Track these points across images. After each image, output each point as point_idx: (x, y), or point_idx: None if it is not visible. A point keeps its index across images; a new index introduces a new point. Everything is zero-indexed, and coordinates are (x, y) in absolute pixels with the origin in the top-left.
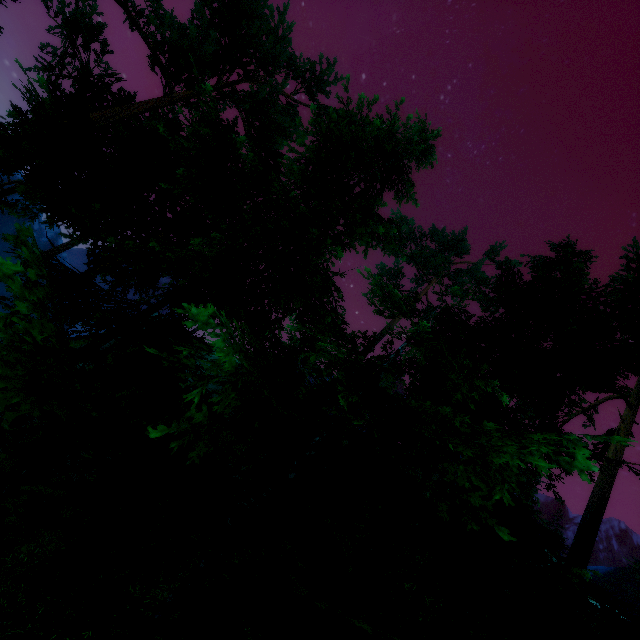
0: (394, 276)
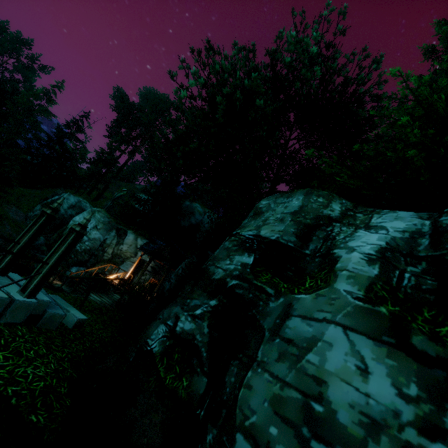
0: None
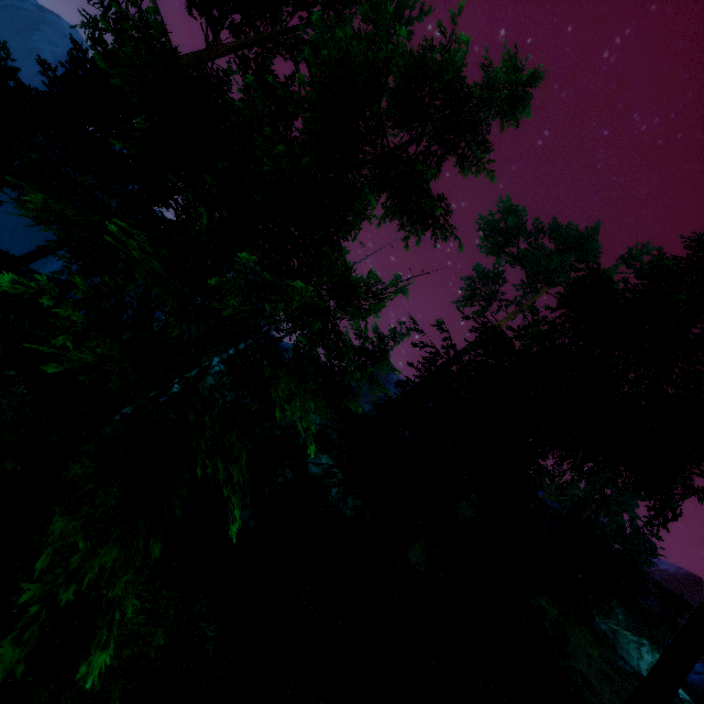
0: (492, 281)
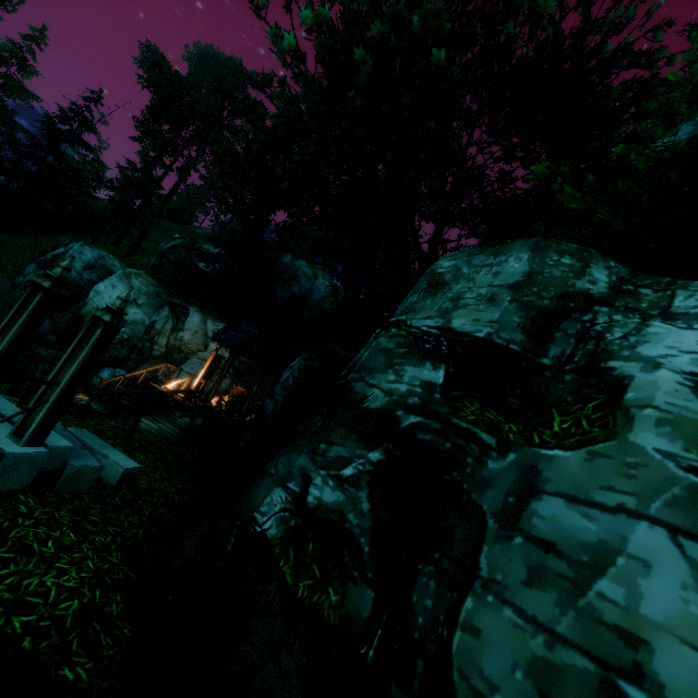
0: None
